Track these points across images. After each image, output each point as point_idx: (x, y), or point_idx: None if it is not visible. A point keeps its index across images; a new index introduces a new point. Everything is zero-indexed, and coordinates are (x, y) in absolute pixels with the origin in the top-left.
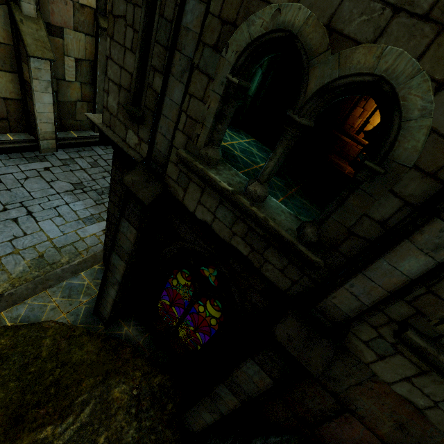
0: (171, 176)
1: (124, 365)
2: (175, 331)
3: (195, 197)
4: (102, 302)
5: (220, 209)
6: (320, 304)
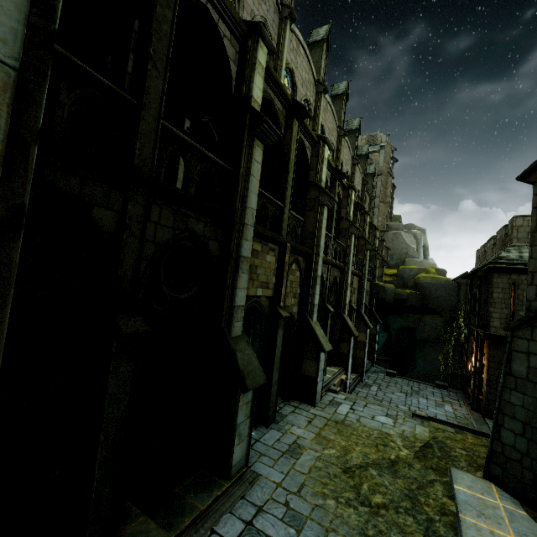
0: None
1: None
2: None
3: None
4: None
5: None
6: None
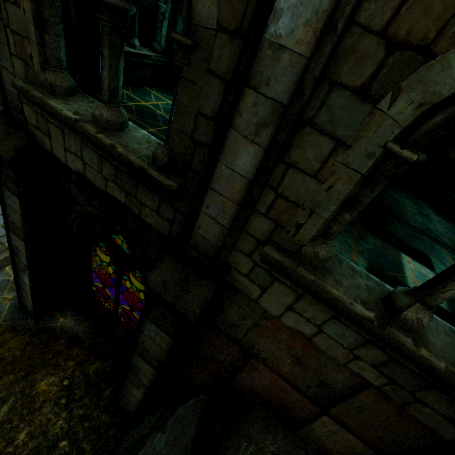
0: (31, 122)
1: (55, 357)
2: (115, 315)
3: (60, 143)
4: (22, 293)
5: (84, 150)
6: (191, 239)
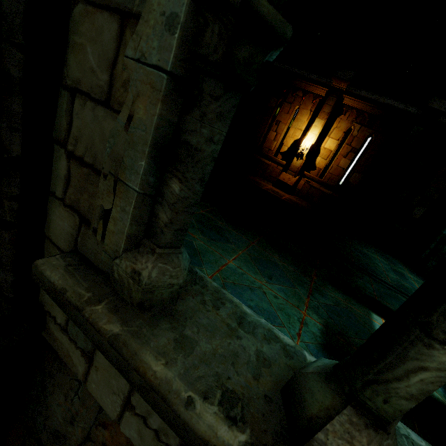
0: None
1: None
2: None
3: None
4: None
5: None
6: None
